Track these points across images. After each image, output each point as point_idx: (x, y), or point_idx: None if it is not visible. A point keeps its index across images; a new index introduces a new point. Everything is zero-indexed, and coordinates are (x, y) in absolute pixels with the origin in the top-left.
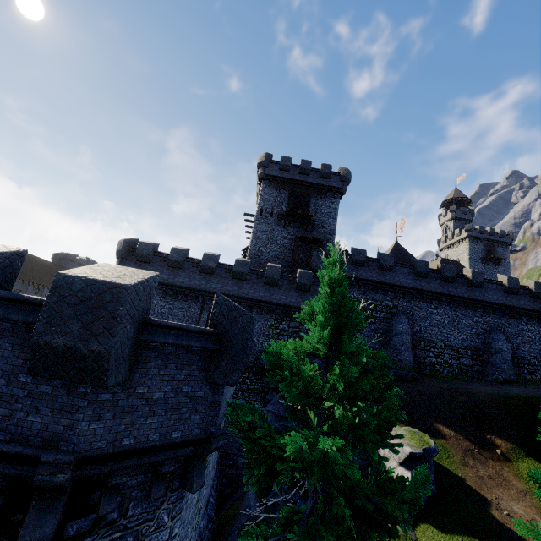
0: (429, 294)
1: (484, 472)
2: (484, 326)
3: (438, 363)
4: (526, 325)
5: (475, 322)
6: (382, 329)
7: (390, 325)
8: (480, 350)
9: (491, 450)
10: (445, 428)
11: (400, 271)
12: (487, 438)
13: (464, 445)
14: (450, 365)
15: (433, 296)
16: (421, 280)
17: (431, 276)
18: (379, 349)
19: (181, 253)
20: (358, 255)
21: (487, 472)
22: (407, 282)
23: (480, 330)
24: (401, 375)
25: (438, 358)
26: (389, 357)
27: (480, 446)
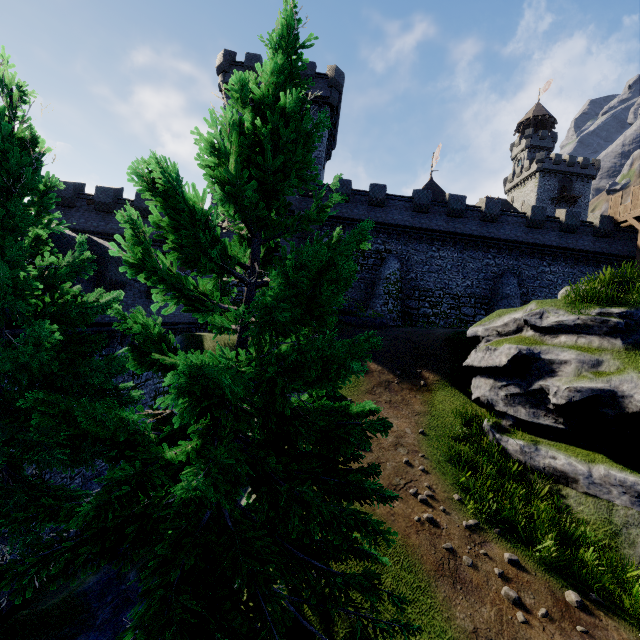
0: (430, 233)
1: (388, 398)
2: (496, 270)
3: (433, 315)
4: (548, 267)
5: (485, 265)
6: (370, 278)
7: (379, 272)
8: (486, 298)
9: (415, 383)
10: (374, 365)
11: (395, 206)
12: (417, 372)
13: (384, 378)
14: (447, 316)
15: (434, 235)
16: (421, 216)
17: (434, 211)
18: (365, 301)
19: (108, 192)
20: (341, 187)
21: (390, 399)
22: (403, 220)
23: (490, 274)
24: (367, 322)
25: (434, 309)
26: (372, 309)
27: (404, 379)
